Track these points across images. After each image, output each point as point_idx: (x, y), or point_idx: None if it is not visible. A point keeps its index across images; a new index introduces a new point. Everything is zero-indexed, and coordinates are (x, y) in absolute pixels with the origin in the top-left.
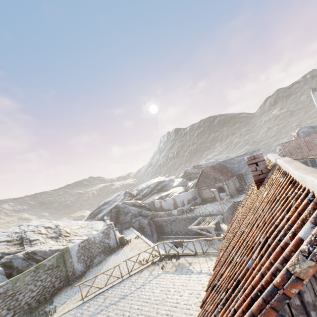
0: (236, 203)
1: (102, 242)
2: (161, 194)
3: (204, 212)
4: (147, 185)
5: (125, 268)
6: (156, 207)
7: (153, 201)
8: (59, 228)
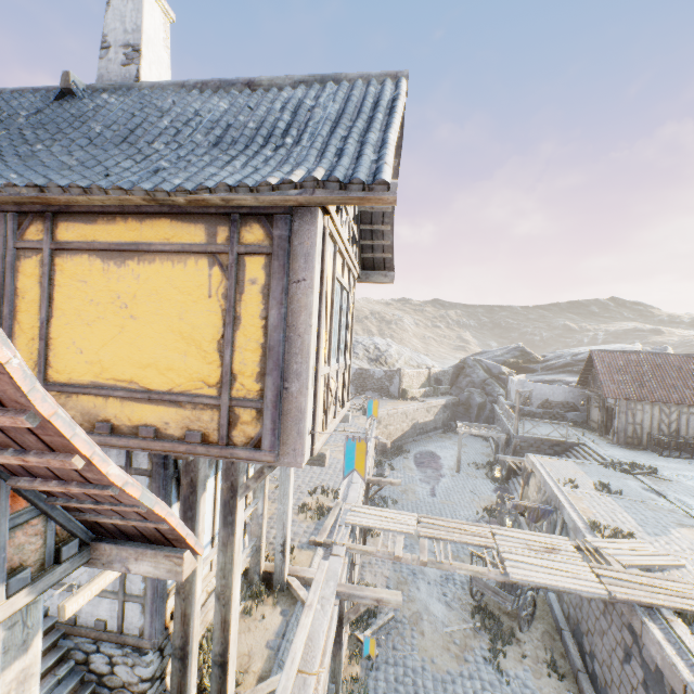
0: (580, 446)
1: (381, 381)
2: (563, 378)
3: (508, 423)
4: (576, 352)
5: (356, 404)
6: (507, 388)
7: (508, 376)
8: (383, 353)
